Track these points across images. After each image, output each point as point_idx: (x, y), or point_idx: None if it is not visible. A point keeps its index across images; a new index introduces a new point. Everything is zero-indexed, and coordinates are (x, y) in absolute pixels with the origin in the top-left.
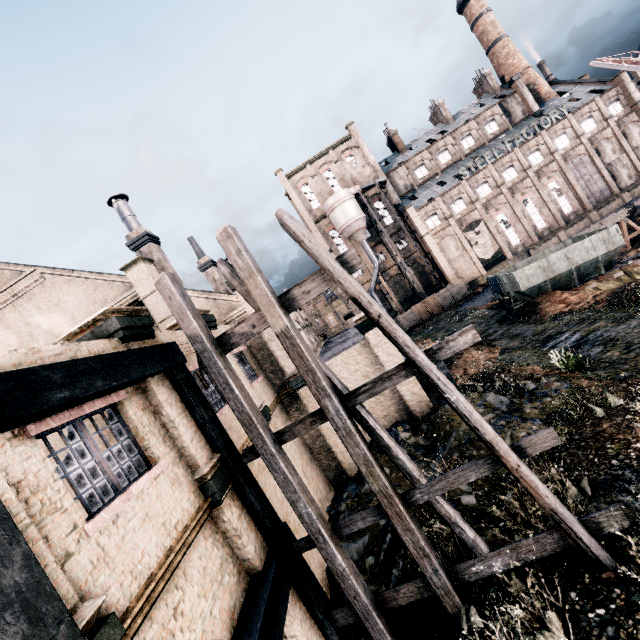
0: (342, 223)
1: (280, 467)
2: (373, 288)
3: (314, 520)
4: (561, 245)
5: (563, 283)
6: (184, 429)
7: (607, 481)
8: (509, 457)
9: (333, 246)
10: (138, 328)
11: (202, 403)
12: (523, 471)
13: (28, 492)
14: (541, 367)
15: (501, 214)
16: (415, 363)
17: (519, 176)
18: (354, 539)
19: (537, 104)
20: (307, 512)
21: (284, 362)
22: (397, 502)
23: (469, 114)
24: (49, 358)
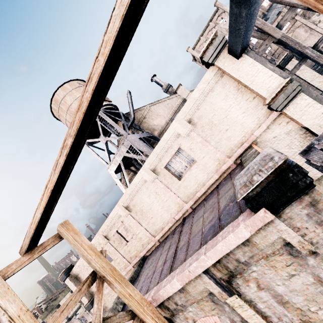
0: None
1: None
2: None
3: None
4: None
5: None
6: None
7: None
8: None
9: None
10: None
11: None
12: None
13: None
14: None
15: None
16: None
17: None
18: None
19: None
20: None
21: None
22: None
23: None
24: None
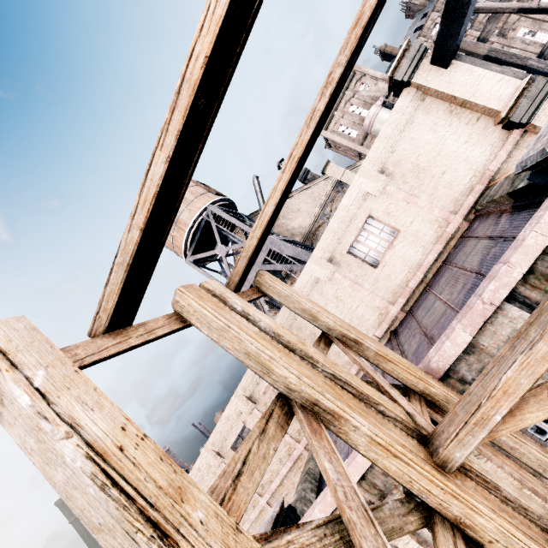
0: None
1: None
2: None
3: None
4: None
5: None
6: None
7: None
8: None
9: None
10: None
11: None
12: None
13: None
14: None
15: (520, 30)
16: None
17: None
18: None
19: None
20: None
21: None
22: None
23: None
24: None
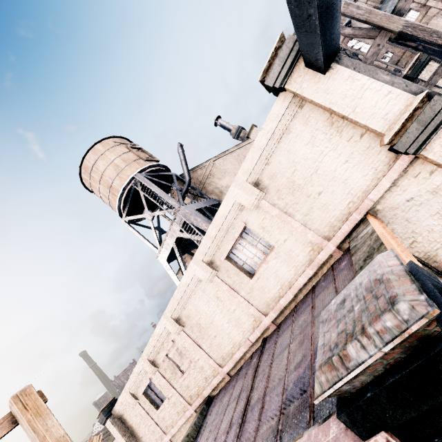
0: None
1: None
2: None
3: None
4: None
5: None
6: None
7: None
8: None
9: None
10: None
11: None
12: None
13: None
14: None
15: None
16: None
17: None
18: None
19: None
20: None
21: None
22: None
23: None
24: None
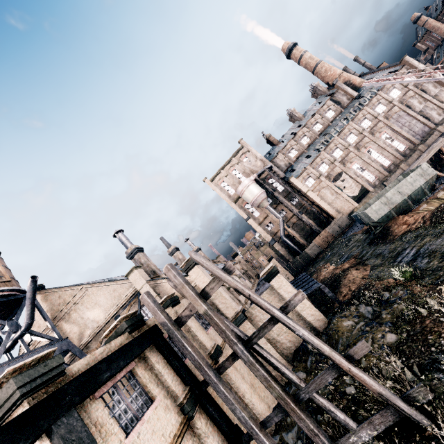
0: (251, 199)
1: (221, 390)
2: (283, 234)
3: (247, 420)
4: (396, 181)
5: (403, 208)
6: (167, 375)
7: (429, 364)
8: (342, 363)
9: (249, 214)
10: (136, 323)
11: (175, 357)
12: (353, 371)
13: (99, 427)
14: (393, 279)
15: (355, 164)
16: (275, 317)
17: (358, 137)
18: (290, 429)
19: (355, 91)
20: (242, 416)
21: (225, 311)
22: (289, 402)
23: (313, 111)
24: (99, 356)
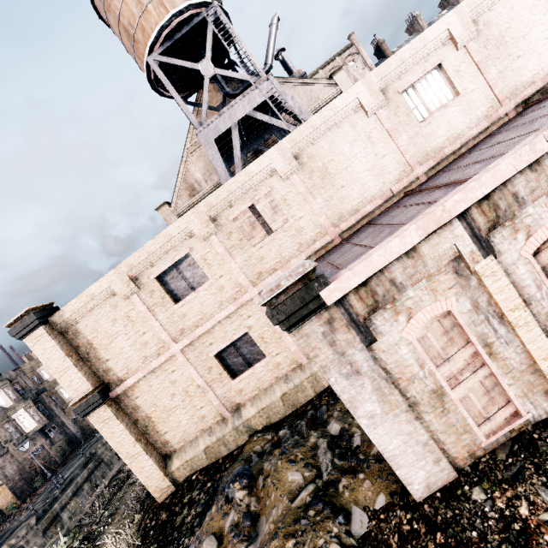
0: None
1: None
2: None
3: None
4: None
5: None
6: None
7: None
8: None
9: None
10: None
11: None
12: None
13: None
14: None
15: None
16: None
17: None
18: None
19: None
20: None
21: None
22: None
23: None
24: None
